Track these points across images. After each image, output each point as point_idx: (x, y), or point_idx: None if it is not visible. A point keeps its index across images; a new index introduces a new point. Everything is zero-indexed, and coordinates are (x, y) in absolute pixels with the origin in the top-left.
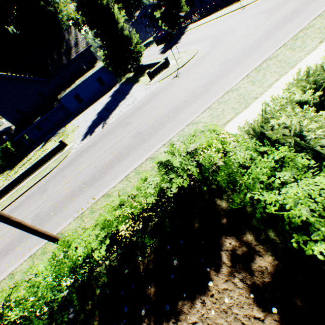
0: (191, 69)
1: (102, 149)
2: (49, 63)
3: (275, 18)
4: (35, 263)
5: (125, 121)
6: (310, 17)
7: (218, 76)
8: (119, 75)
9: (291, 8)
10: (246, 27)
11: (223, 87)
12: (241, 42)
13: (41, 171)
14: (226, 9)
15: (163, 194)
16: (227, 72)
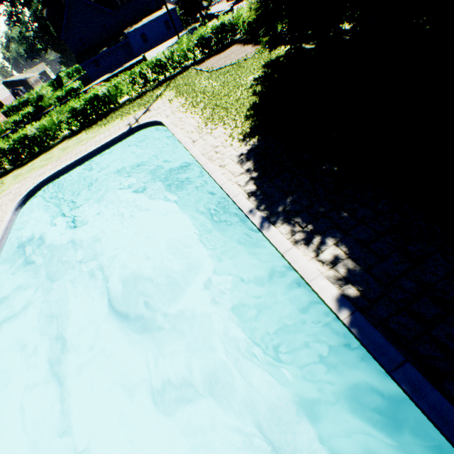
0: None
1: None
2: None
3: None
4: None
5: None
6: None
7: None
8: (183, 27)
9: None
10: None
11: None
12: None
13: None
14: None
15: (221, 23)
16: None
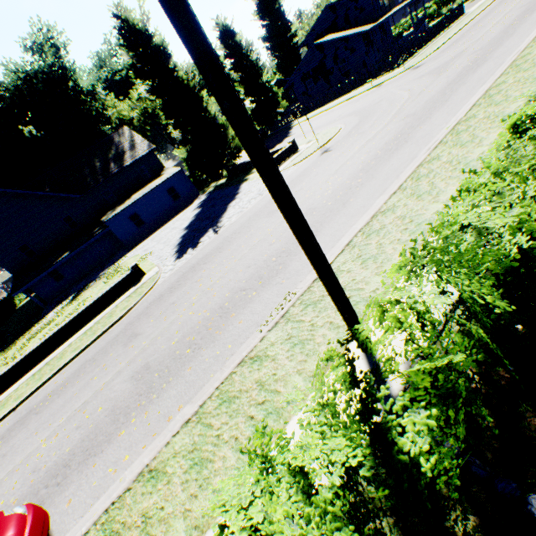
0: (347, 139)
1: (243, 248)
2: (87, 173)
3: (449, 73)
4: (215, 425)
5: (264, 211)
6: (509, 55)
7: (412, 126)
8: None
9: (465, 62)
10: (407, 91)
11: (437, 127)
12: (416, 98)
13: (99, 320)
14: (348, 95)
15: None
16: (426, 119)
